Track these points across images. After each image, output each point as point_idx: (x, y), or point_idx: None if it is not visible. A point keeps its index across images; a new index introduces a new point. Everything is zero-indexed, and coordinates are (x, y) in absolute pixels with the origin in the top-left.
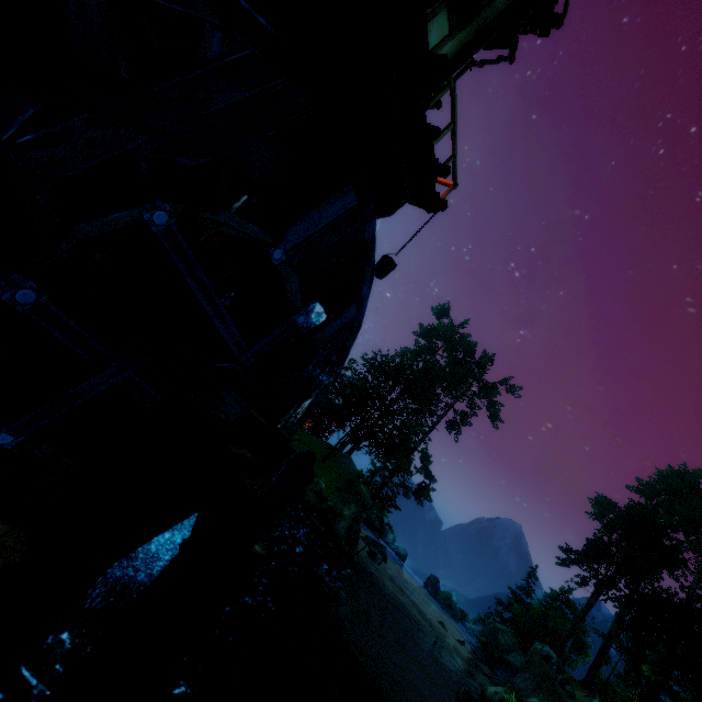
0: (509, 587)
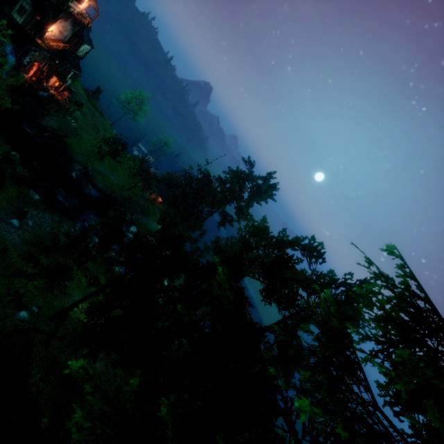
0: None
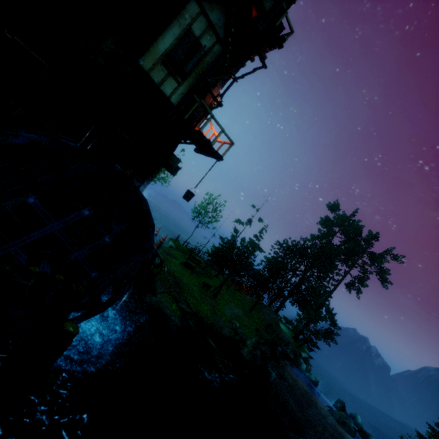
0: (427, 423)
